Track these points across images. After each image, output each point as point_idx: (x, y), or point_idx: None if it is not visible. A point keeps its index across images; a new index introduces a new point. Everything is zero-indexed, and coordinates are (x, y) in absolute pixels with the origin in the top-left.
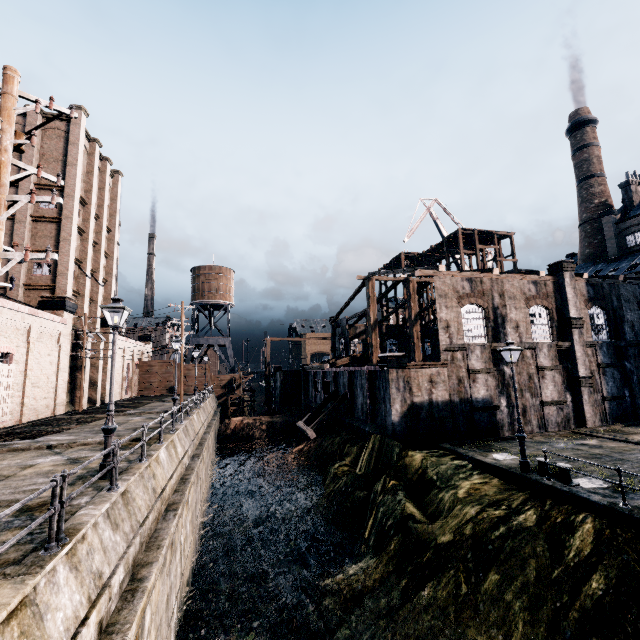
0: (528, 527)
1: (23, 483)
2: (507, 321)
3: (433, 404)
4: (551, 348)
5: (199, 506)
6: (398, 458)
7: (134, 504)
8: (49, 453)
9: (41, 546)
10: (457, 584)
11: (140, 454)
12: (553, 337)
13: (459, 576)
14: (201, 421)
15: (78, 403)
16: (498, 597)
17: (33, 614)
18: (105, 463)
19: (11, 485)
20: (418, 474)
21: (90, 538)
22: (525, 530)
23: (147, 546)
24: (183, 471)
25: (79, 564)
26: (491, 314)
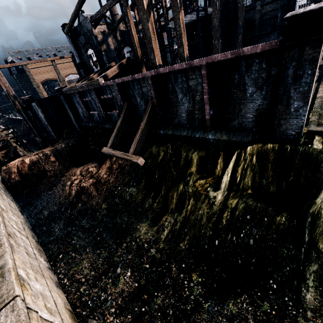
0: None
1: None
2: None
3: None
4: None
5: None
6: None
7: None
8: None
9: None
10: None
11: None
12: None
13: None
14: None
15: None
16: None
17: None
18: None
19: None
20: None
21: None
22: None
23: None
24: None
25: None
26: None
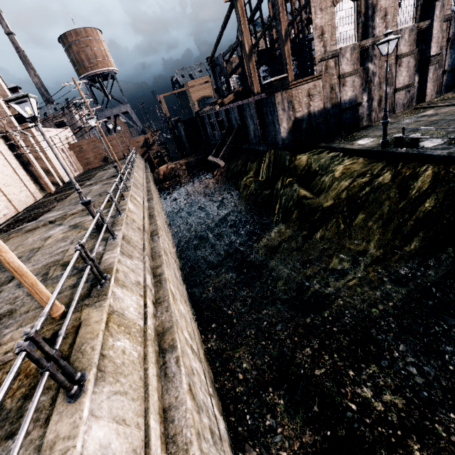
0: (385, 183)
1: (52, 249)
2: (377, 11)
3: (311, 115)
4: (412, 32)
5: (166, 226)
6: (290, 163)
7: (133, 241)
8: (54, 226)
9: (95, 283)
10: (338, 225)
11: (116, 210)
12: (416, 19)
13: (339, 221)
14: (141, 176)
15: (47, 188)
16: (363, 226)
17: (117, 316)
18: (98, 224)
19: (46, 252)
20: (305, 170)
21: (121, 269)
22: (383, 186)
23: (152, 258)
24: (147, 211)
25: (124, 283)
26: (363, 7)
